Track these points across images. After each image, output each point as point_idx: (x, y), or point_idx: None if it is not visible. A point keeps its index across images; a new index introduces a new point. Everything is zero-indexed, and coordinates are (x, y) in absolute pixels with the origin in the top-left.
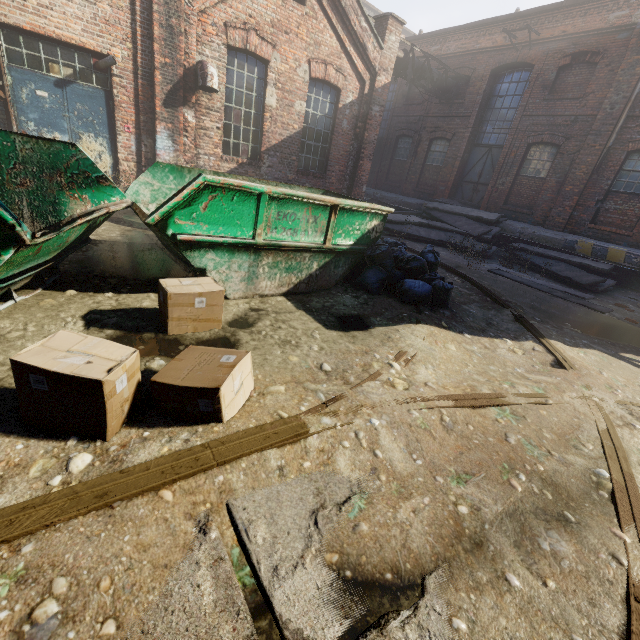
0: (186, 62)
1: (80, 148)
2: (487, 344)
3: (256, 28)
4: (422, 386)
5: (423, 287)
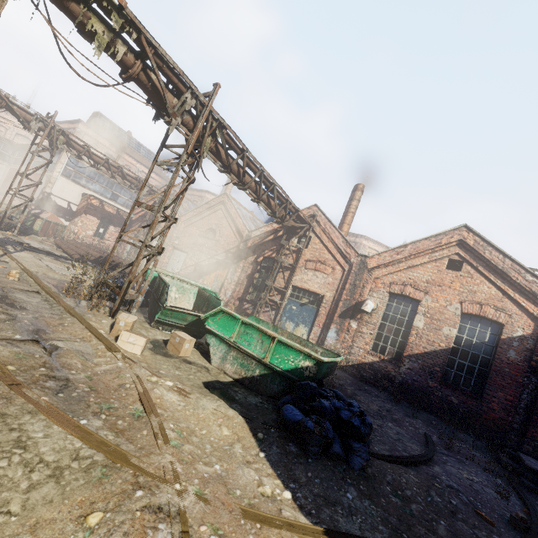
0: (360, 299)
1: (222, 302)
2: (258, 466)
3: (411, 284)
4: (153, 386)
5: (293, 415)
